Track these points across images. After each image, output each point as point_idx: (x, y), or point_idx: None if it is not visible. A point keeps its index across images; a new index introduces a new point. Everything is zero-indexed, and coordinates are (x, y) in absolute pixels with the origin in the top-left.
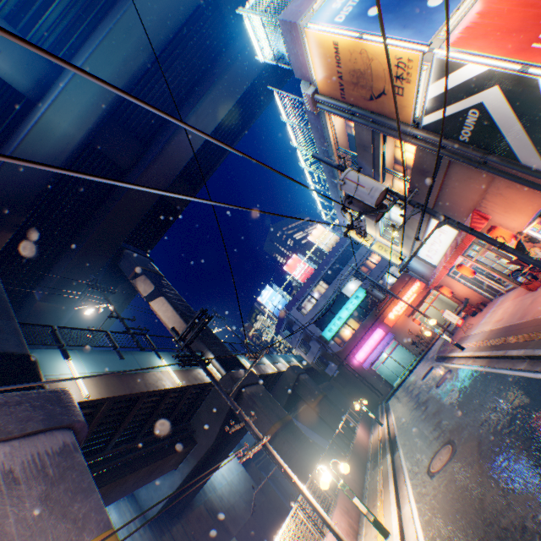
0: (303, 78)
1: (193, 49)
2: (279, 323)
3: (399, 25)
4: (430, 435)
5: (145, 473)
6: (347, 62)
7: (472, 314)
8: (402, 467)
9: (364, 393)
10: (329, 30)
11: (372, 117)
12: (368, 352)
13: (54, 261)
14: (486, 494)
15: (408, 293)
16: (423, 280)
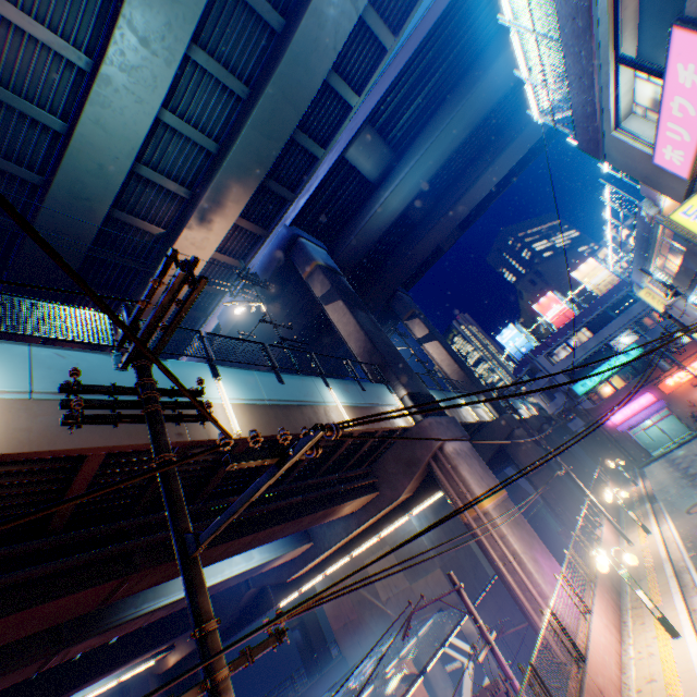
0: (646, 198)
1: (503, 101)
2: (519, 367)
3: None
4: (693, 495)
5: None
6: None
7: None
8: (661, 510)
9: (612, 455)
10: None
11: None
12: (626, 416)
13: None
14: None
15: None
16: None
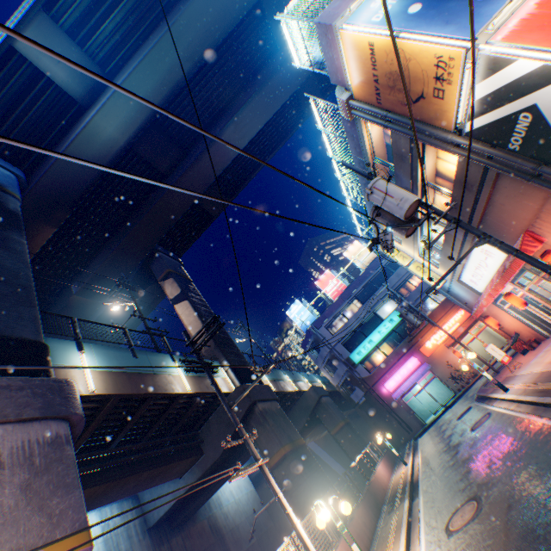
0: (338, 83)
1: (237, 59)
2: (305, 340)
3: (441, 21)
4: (455, 486)
5: (147, 477)
6: (382, 64)
7: (522, 352)
8: (419, 517)
9: (392, 426)
10: (364, 30)
11: (409, 124)
12: (399, 382)
13: (92, 258)
14: None
15: (450, 322)
16: (465, 307)
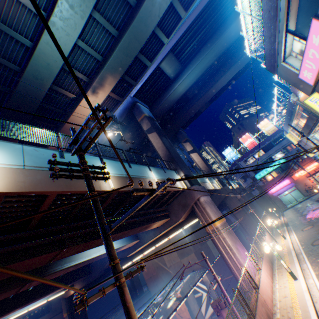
0: (293, 93)
1: (232, 45)
2: (231, 166)
3: None
4: (304, 223)
5: None
6: None
7: None
8: (290, 229)
9: (270, 206)
10: None
11: None
12: (277, 189)
13: None
14: (318, 232)
15: (311, 166)
16: None
